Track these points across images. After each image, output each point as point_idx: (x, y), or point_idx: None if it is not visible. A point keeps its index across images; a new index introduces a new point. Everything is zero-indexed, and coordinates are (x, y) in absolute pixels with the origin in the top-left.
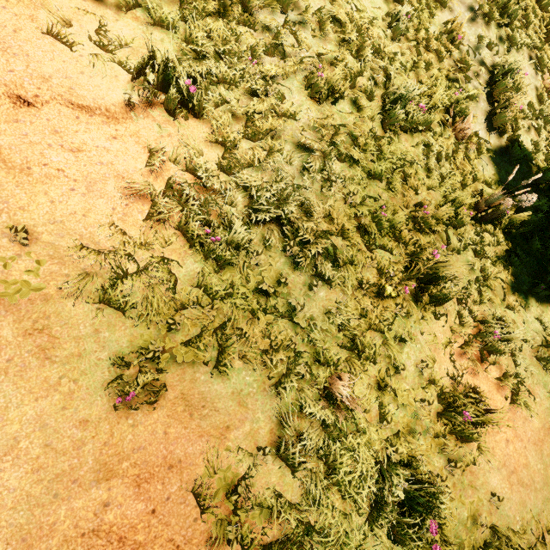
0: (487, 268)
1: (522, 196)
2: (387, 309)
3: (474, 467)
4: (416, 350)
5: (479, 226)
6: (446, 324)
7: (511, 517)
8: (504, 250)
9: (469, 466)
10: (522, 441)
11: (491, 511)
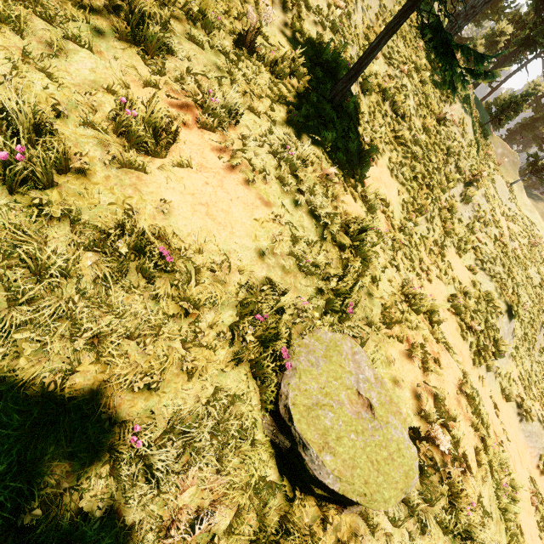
0: (235, 74)
1: (264, 12)
2: (61, 7)
3: (147, 178)
4: (100, 63)
5: (241, 50)
6: (161, 77)
7: (184, 233)
8: (268, 84)
9: (139, 173)
10: (229, 194)
11: (156, 217)
